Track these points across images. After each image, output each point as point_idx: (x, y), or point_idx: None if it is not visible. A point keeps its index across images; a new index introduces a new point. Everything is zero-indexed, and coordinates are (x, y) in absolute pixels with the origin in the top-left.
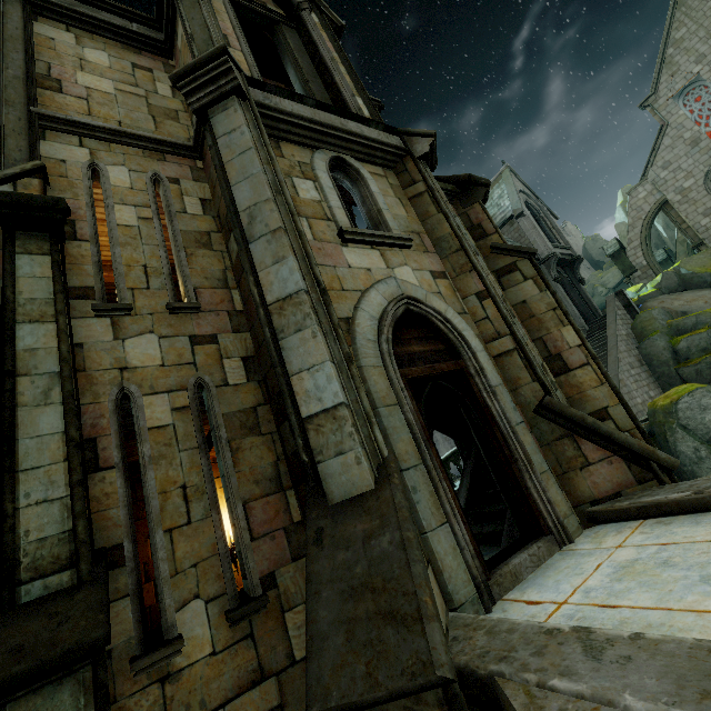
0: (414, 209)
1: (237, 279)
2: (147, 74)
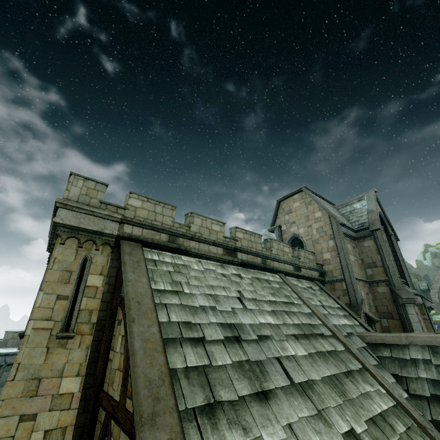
0: (424, 323)
1: (383, 330)
2: (355, 250)
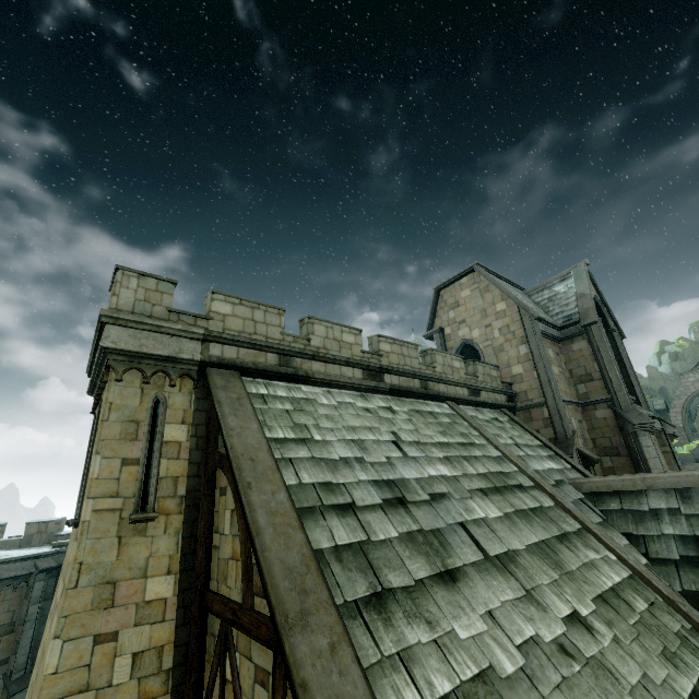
0: (664, 458)
1: (605, 473)
2: (559, 358)
